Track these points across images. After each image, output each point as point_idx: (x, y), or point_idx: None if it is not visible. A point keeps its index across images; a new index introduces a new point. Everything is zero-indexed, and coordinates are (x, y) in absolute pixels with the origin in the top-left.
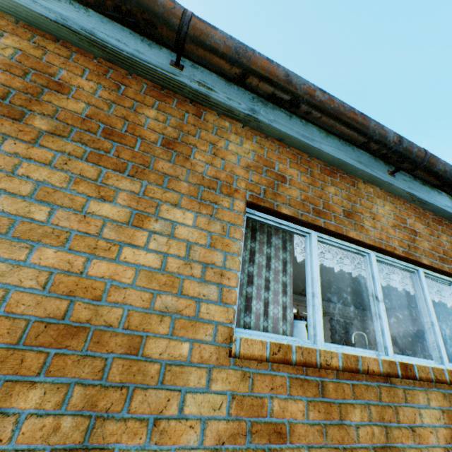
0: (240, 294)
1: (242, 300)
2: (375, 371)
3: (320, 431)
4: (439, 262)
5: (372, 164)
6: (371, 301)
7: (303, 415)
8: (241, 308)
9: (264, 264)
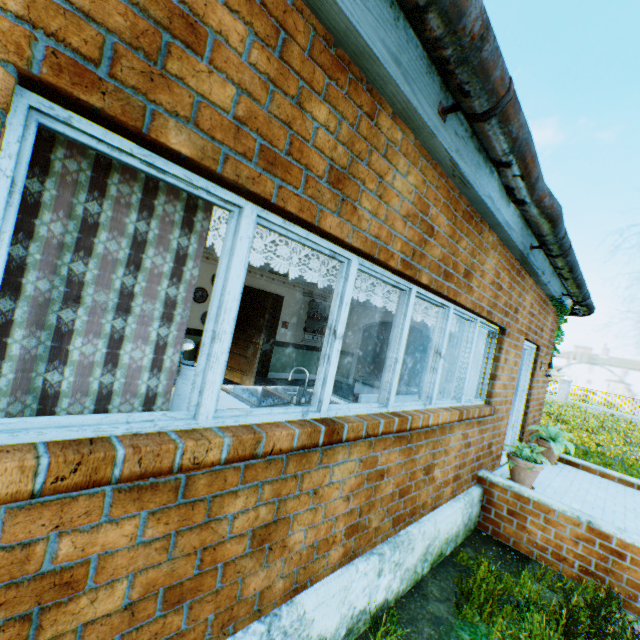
0: (36, 327)
1: (46, 337)
2: (284, 449)
3: (163, 547)
4: (442, 279)
5: (420, 79)
6: (327, 337)
7: (131, 540)
8: (42, 354)
9: (124, 258)
